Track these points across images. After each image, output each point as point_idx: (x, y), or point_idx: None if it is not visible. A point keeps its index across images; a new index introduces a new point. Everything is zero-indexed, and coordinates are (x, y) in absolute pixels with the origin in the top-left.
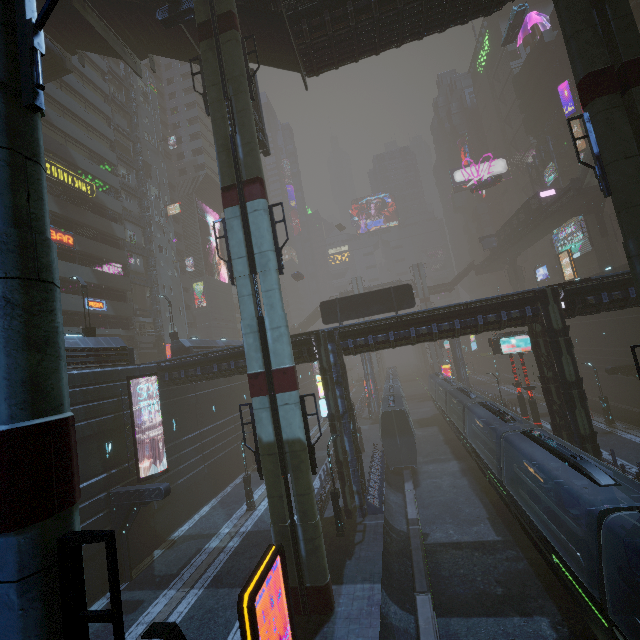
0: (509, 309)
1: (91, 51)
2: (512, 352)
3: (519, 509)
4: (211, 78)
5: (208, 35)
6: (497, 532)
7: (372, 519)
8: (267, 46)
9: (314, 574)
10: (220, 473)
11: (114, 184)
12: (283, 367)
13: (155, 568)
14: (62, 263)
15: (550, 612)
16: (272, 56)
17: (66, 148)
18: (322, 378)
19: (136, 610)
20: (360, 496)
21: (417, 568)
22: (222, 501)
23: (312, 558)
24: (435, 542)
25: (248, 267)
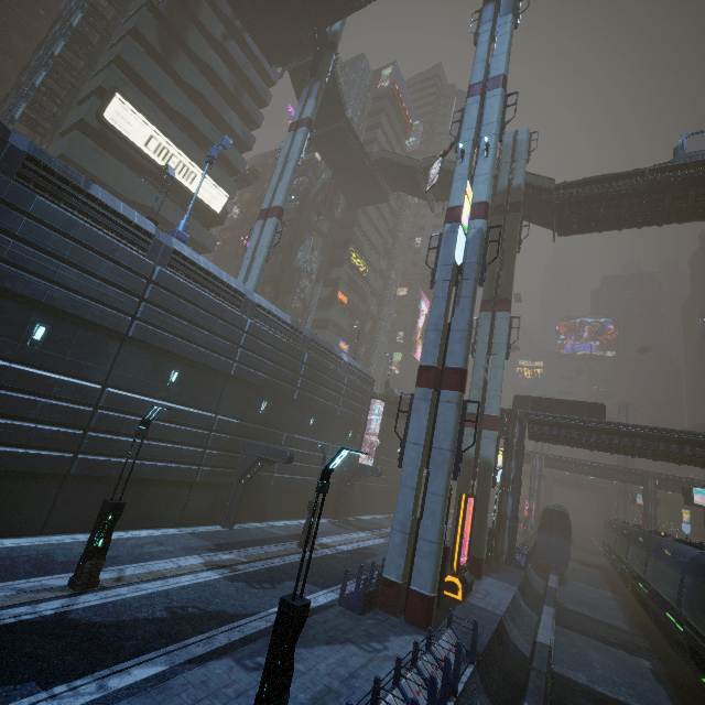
0: (695, 447)
1: (407, 193)
2: (704, 504)
3: (653, 595)
4: (495, 237)
5: (500, 213)
6: (631, 629)
7: (515, 570)
8: (533, 213)
9: (475, 549)
10: (388, 500)
11: (377, 268)
12: (492, 415)
13: (352, 522)
14: (338, 314)
15: (654, 662)
16: (534, 218)
17: (362, 242)
18: (504, 446)
19: (349, 530)
20: (510, 548)
21: (548, 599)
22: (387, 518)
23: (477, 538)
24: (568, 608)
25: (486, 349)
